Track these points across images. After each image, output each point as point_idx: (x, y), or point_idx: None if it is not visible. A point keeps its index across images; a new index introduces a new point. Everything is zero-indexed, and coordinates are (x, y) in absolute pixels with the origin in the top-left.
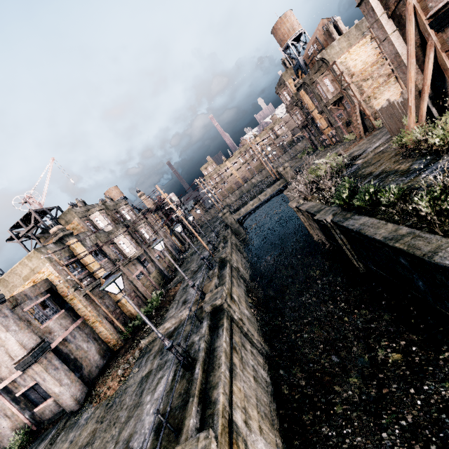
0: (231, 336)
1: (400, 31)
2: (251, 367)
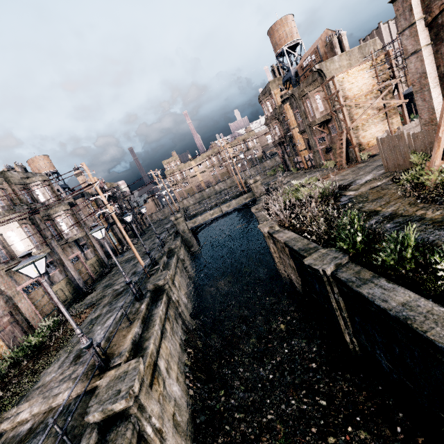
0: None
1: (434, 46)
2: None
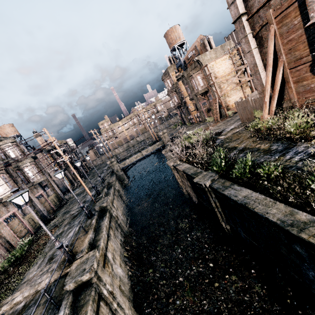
0: None
1: (259, 48)
2: None
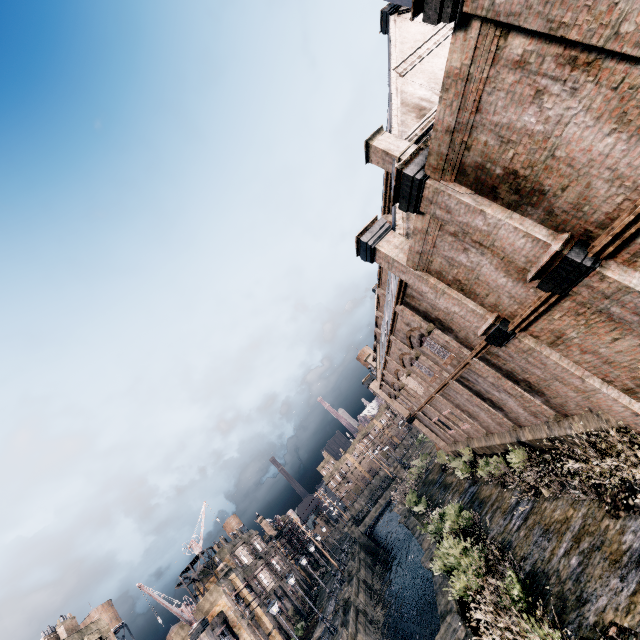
0: (357, 617)
1: None
2: (373, 639)
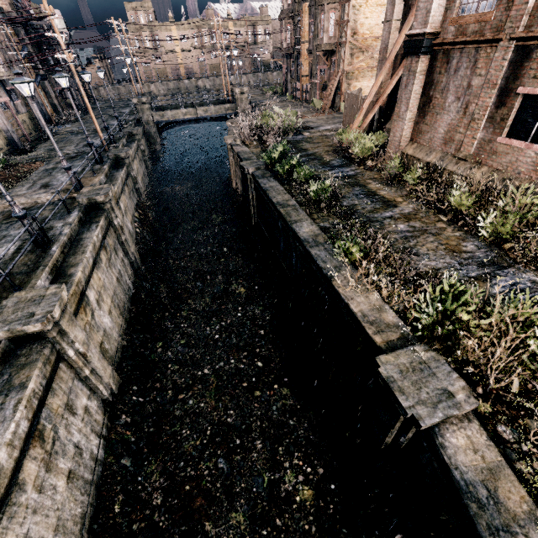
0: (104, 236)
1: (401, 24)
2: (118, 270)
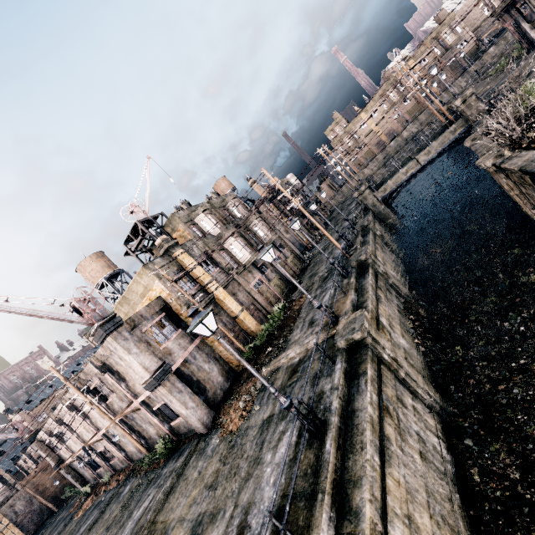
0: (379, 388)
1: None
2: (415, 435)
